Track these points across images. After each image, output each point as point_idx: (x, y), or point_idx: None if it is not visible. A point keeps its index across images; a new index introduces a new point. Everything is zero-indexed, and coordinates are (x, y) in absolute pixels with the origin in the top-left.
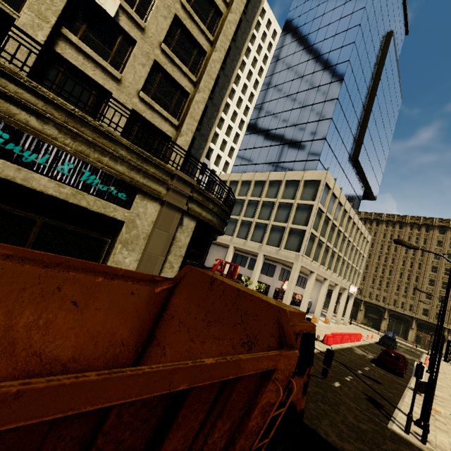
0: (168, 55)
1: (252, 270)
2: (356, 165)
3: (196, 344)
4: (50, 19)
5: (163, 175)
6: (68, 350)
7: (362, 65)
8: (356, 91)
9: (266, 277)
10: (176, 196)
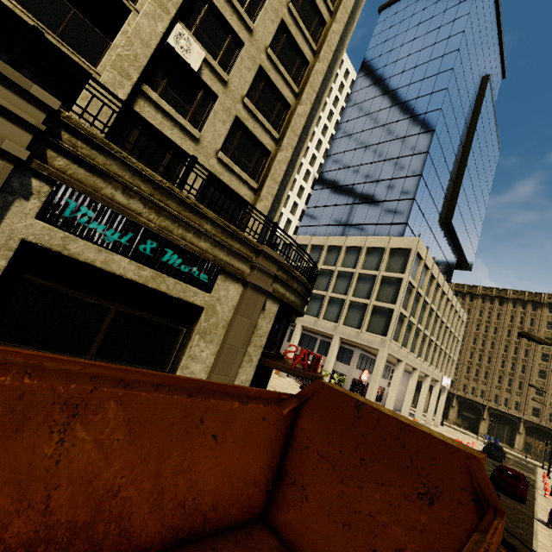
0: (251, 110)
1: (323, 354)
2: (448, 229)
3: (351, 488)
4: (132, 76)
5: (248, 251)
6: (208, 496)
7: (455, 114)
8: (448, 143)
9: (341, 365)
10: (261, 275)
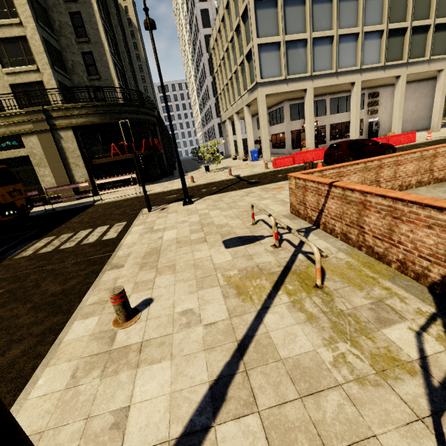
0: None
1: (272, 125)
2: None
3: None
4: None
5: (25, 117)
6: None
7: None
8: None
9: (280, 126)
10: (38, 124)
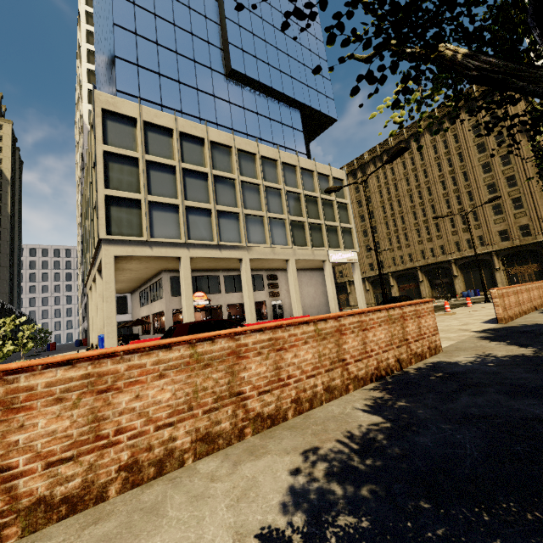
0: None
1: (153, 301)
2: (244, 82)
3: None
4: None
5: None
6: None
7: None
8: None
9: (160, 302)
10: None
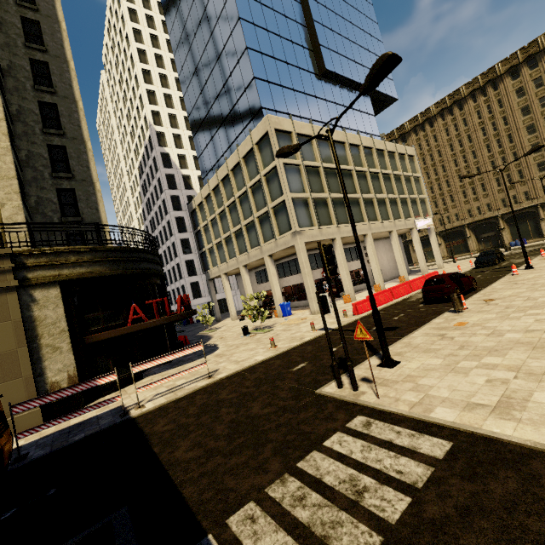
0: None
1: (284, 277)
2: (332, 78)
3: None
4: None
5: None
6: None
7: None
8: None
9: (299, 276)
10: None
